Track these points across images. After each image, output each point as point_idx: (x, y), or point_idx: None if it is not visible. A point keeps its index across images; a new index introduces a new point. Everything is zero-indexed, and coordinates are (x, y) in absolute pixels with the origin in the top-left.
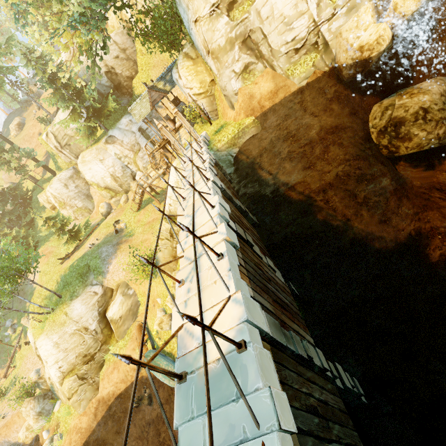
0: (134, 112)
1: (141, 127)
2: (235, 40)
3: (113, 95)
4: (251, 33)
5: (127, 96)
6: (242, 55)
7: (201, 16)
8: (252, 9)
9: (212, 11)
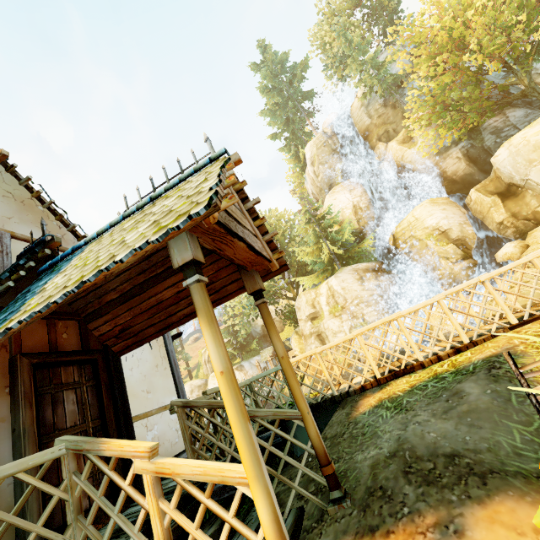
0: (263, 354)
1: (266, 367)
2: (313, 333)
3: (257, 340)
4: (322, 333)
5: (269, 343)
6: (316, 341)
7: (301, 318)
8: (322, 323)
9: (305, 318)
